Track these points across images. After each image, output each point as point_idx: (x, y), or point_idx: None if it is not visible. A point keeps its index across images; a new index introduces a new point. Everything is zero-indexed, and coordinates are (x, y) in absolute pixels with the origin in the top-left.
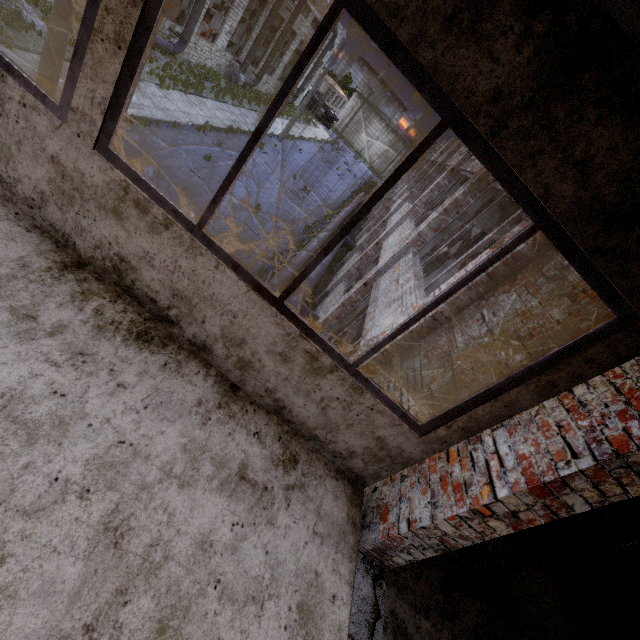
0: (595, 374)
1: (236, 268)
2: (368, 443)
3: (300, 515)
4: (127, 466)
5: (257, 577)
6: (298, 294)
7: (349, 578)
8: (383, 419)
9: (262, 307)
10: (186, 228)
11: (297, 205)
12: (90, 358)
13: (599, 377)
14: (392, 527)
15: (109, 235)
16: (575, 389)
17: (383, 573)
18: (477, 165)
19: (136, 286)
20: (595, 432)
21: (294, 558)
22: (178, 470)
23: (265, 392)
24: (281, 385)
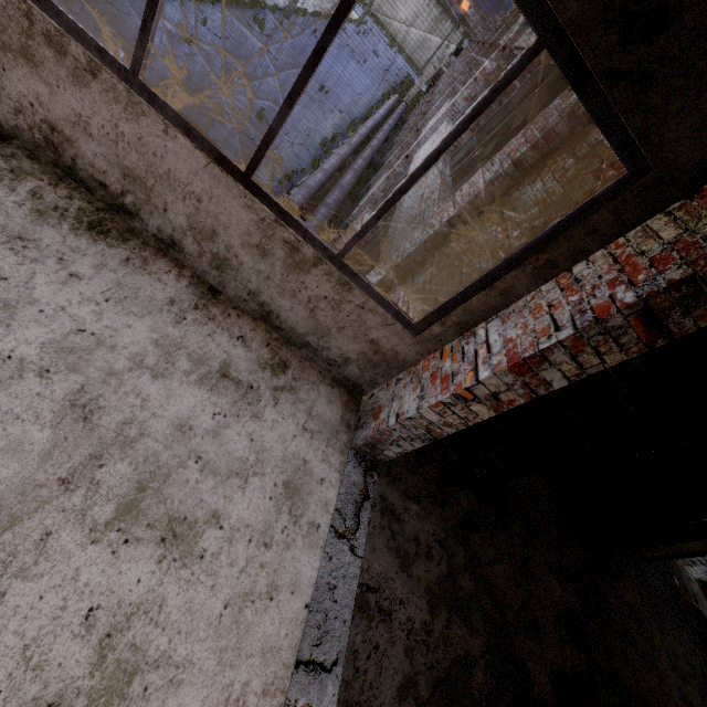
0: (597, 248)
1: (189, 132)
2: (362, 347)
3: (289, 413)
4: (90, 353)
5: (241, 458)
6: (313, 223)
7: (339, 467)
8: (375, 319)
9: (228, 185)
10: (118, 75)
11: (312, 111)
12: (32, 244)
13: (601, 251)
14: (382, 423)
15: (27, 92)
16: (575, 268)
17: (376, 466)
18: (534, 37)
19: (78, 166)
20: (582, 304)
21: (281, 447)
22: (150, 362)
23: (248, 295)
24: (264, 286)
